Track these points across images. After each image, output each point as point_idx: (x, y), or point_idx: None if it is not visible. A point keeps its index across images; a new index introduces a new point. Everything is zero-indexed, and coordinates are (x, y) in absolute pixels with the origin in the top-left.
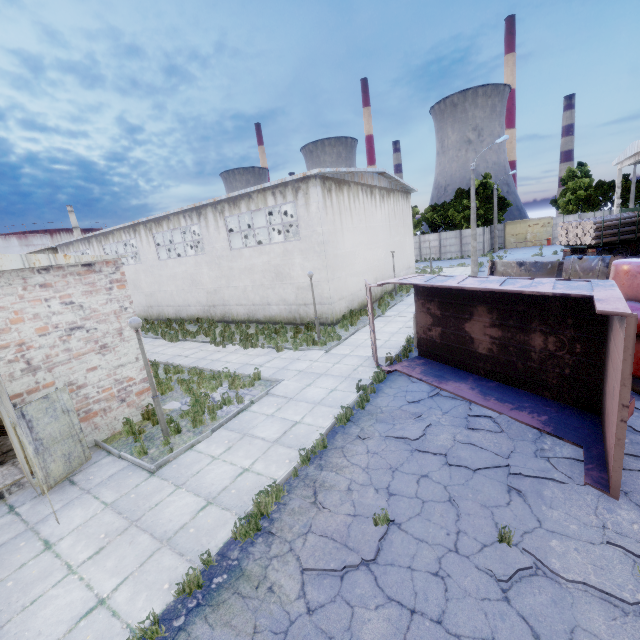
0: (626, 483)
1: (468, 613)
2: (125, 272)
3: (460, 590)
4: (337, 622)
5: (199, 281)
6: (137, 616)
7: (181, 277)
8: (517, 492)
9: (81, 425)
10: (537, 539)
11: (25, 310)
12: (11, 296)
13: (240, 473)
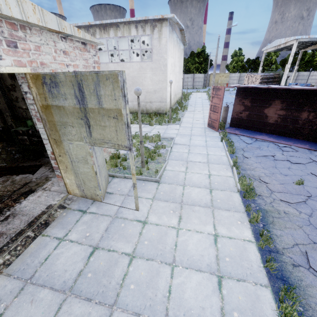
0: None
1: None
2: None
3: None
4: None
5: None
6: (242, 236)
7: None
8: None
9: None
10: None
11: (57, 71)
12: (48, 55)
13: (208, 176)
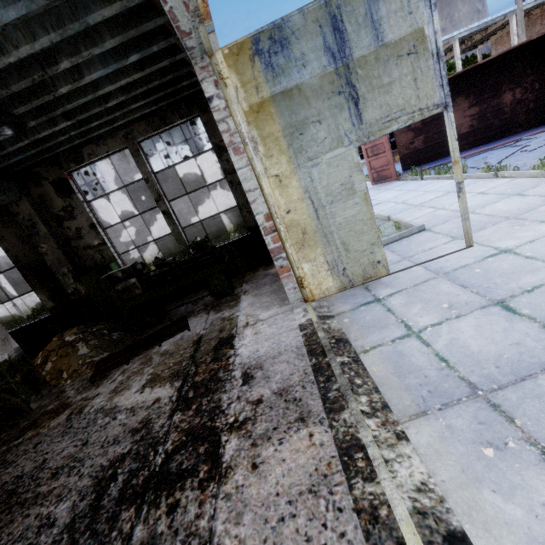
0: None
1: None
2: None
3: None
4: None
5: (109, 229)
6: None
7: None
8: None
9: None
10: None
11: None
12: None
13: (482, 194)
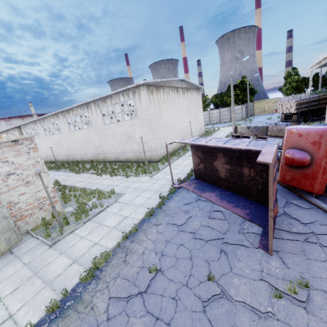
0: (279, 246)
1: (183, 319)
2: (54, 138)
3: (183, 307)
4: (119, 325)
5: (90, 141)
6: (25, 324)
7: (82, 139)
8: (224, 252)
9: (18, 222)
10: (227, 278)
11: None
12: None
13: (93, 245)
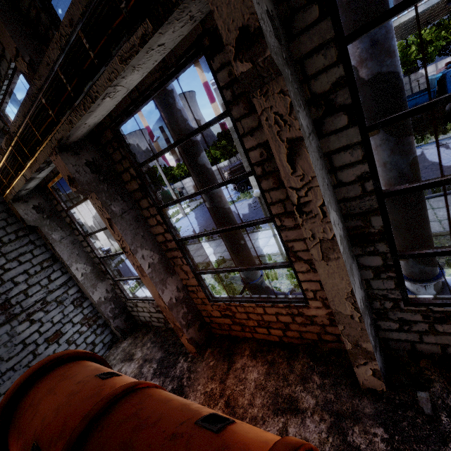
0: None
1: None
2: None
3: None
4: None
5: None
6: None
7: None
8: None
9: None
10: None
11: None
12: None
13: None
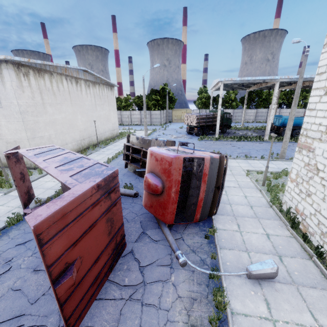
0: (94, 316)
1: None
2: None
3: None
4: None
5: None
6: None
7: None
8: None
9: None
10: None
11: None
12: None
13: None
